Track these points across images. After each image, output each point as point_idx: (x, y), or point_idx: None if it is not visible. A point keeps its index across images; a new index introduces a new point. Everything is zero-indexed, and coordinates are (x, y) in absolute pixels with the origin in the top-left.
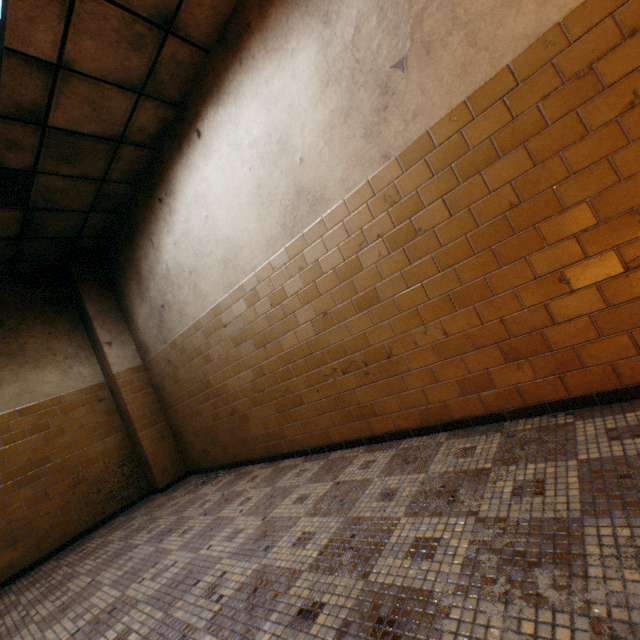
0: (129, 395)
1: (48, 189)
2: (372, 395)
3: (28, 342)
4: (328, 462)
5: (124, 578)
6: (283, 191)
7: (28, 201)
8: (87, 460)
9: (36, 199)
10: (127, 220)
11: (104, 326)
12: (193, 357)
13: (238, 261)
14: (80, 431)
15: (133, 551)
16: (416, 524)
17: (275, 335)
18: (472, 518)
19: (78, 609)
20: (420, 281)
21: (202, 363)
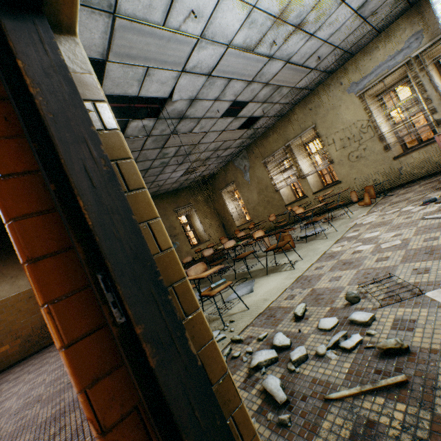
0: None
1: None
2: None
3: None
4: None
5: None
6: None
7: None
8: (23, 327)
9: None
10: None
11: None
12: None
13: None
14: (19, 313)
15: (4, 384)
16: (2, 420)
17: None
18: (3, 425)
19: None
20: None
21: None
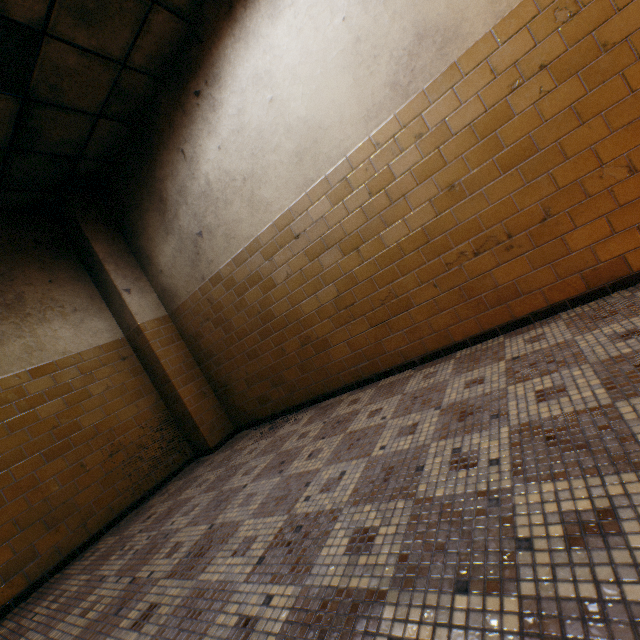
0: (160, 348)
1: (55, 68)
2: (515, 272)
3: (26, 291)
4: (462, 358)
5: (269, 507)
6: (395, 39)
7: (28, 85)
8: (121, 425)
9: (38, 83)
10: (143, 132)
11: (118, 271)
12: (246, 288)
13: (320, 148)
14: (107, 393)
15: (245, 491)
16: None
17: (373, 231)
18: None
19: (227, 548)
20: (599, 112)
21: (260, 292)
